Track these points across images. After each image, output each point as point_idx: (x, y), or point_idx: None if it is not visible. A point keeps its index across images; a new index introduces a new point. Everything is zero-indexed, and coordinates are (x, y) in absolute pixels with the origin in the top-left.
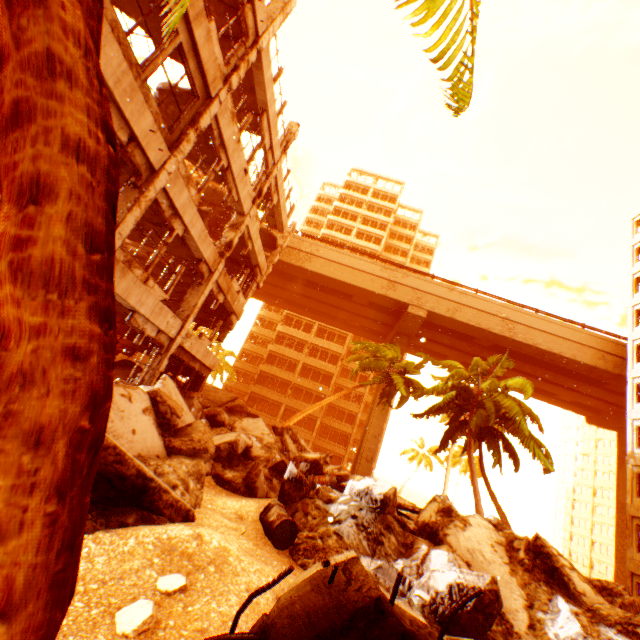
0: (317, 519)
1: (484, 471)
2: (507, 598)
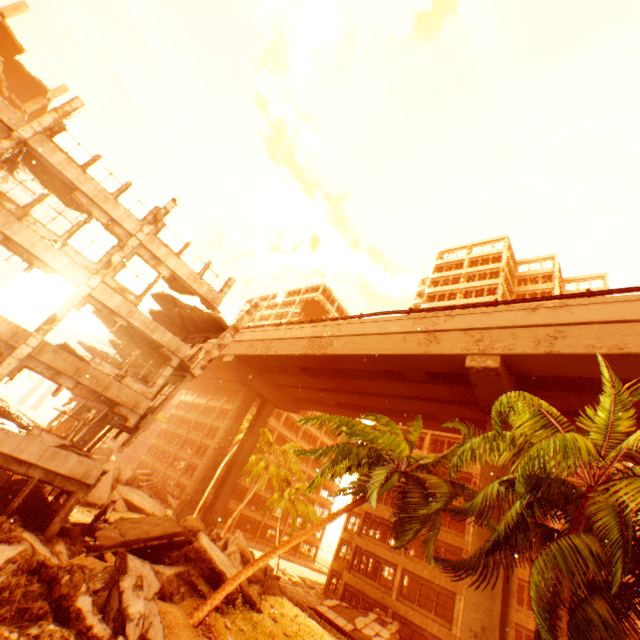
0: None
1: None
2: None
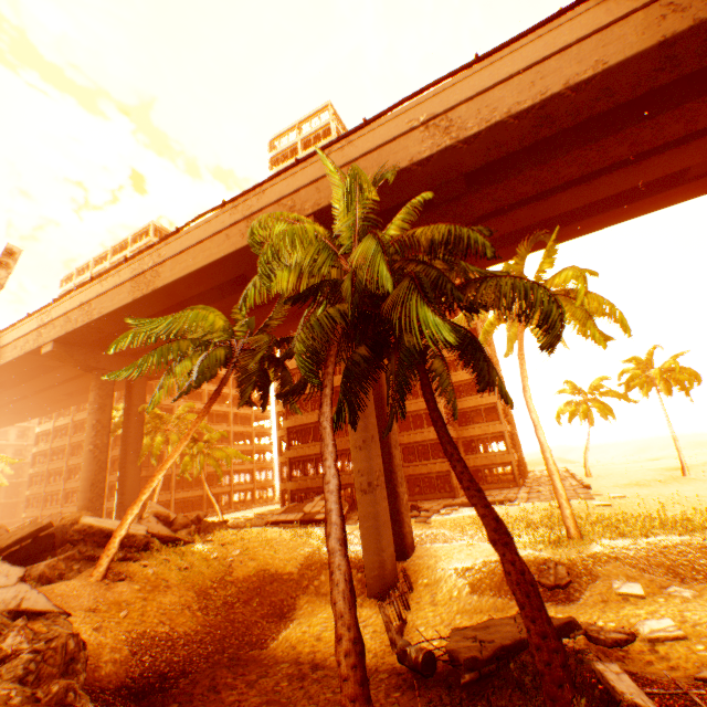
0: None
1: (438, 426)
2: None
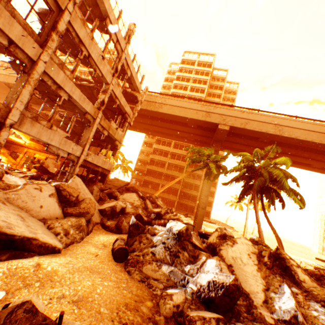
0: (145, 245)
1: (264, 210)
2: (252, 285)
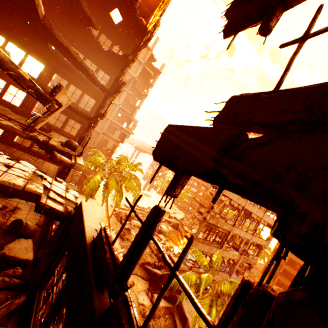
0: None
1: None
2: None
